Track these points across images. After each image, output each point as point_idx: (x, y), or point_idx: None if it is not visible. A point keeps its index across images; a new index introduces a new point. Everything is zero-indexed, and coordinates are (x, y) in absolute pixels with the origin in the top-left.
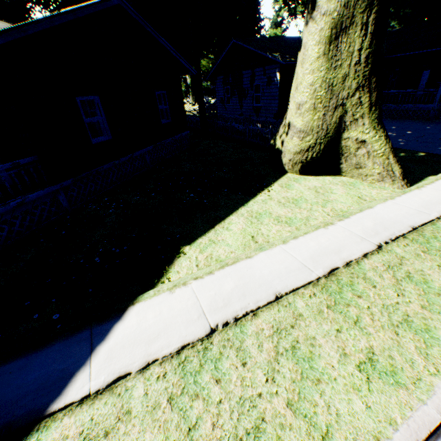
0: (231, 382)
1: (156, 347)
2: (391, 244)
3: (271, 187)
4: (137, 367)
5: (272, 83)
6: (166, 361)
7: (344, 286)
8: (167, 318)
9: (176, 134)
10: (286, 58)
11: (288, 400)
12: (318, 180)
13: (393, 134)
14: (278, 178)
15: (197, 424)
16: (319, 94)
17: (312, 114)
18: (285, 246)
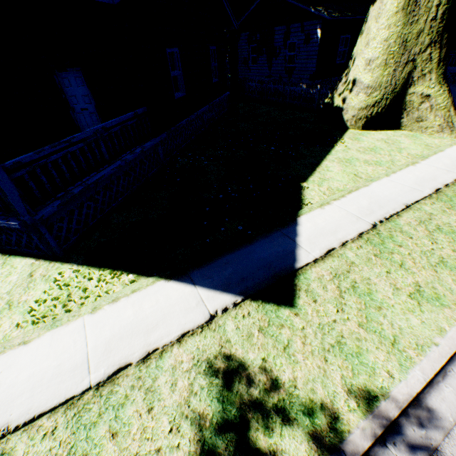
0: (409, 246)
1: (340, 236)
2: None
3: (342, 141)
4: (337, 245)
5: (311, 41)
6: (355, 241)
7: (452, 198)
8: (333, 221)
9: (220, 95)
10: (331, 13)
11: (451, 249)
12: (381, 134)
13: None
14: (343, 134)
15: (402, 263)
16: (392, 50)
17: (382, 70)
18: (389, 178)
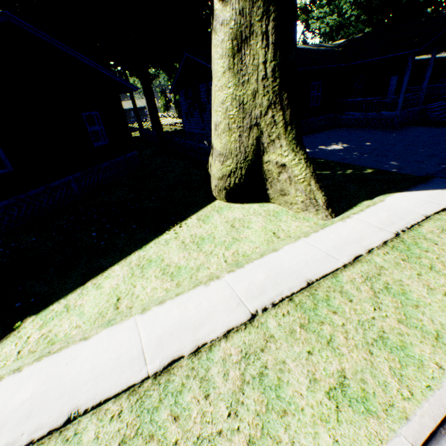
0: None
1: None
2: (268, 313)
3: (187, 221)
4: None
5: None
6: None
7: (168, 396)
8: None
9: (117, 156)
10: None
11: None
12: (243, 209)
13: (351, 146)
14: (202, 208)
15: None
16: (231, 113)
17: (228, 136)
18: (141, 317)
